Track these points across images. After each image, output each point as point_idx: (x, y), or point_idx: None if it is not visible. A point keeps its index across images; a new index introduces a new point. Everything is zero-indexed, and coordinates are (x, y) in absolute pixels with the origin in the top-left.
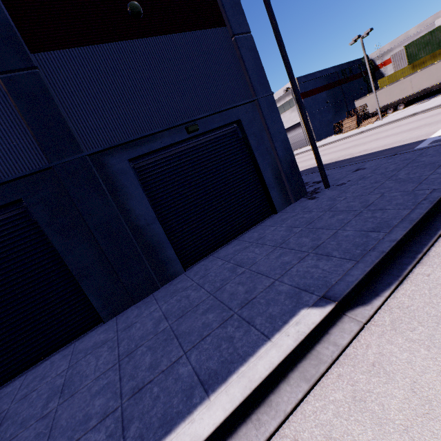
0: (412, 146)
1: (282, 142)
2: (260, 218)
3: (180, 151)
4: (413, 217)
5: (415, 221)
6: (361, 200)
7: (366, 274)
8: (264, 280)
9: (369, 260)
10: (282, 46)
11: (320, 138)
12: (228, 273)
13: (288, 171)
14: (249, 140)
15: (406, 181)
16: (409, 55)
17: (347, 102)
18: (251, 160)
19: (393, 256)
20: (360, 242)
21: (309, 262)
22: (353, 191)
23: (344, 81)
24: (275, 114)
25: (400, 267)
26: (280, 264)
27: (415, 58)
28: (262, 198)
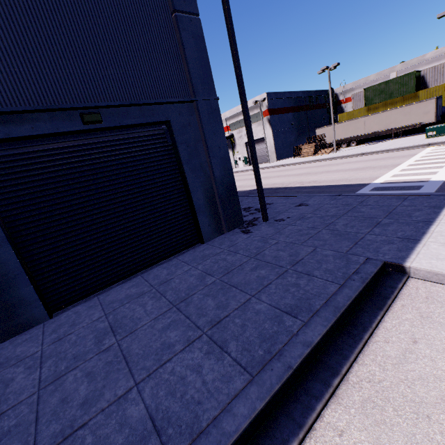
0: (356, 188)
1: (222, 159)
2: (183, 246)
3: (71, 146)
4: (339, 301)
5: (340, 311)
6: (292, 250)
7: (255, 418)
8: (123, 378)
9: (267, 383)
10: (233, 43)
11: (281, 158)
12: (91, 342)
13: (224, 195)
14: (178, 149)
15: (343, 236)
16: (366, 98)
17: (310, 128)
18: (180, 174)
19: (303, 371)
20: (269, 333)
21: (194, 356)
22: (288, 233)
23: (310, 108)
24: (217, 123)
25: (307, 401)
26: (159, 347)
27: (370, 102)
28: (188, 223)
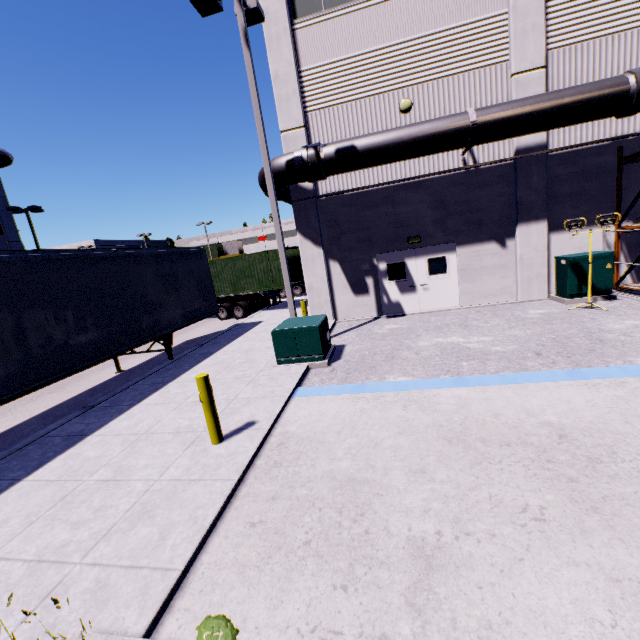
0: None
1: None
2: None
3: None
4: None
5: None
6: None
7: None
8: None
9: None
10: None
11: None
12: None
13: None
14: None
15: None
16: None
17: None
18: None
19: None
20: None
21: None
22: None
23: None
24: None
25: None
26: None
27: None
28: None
